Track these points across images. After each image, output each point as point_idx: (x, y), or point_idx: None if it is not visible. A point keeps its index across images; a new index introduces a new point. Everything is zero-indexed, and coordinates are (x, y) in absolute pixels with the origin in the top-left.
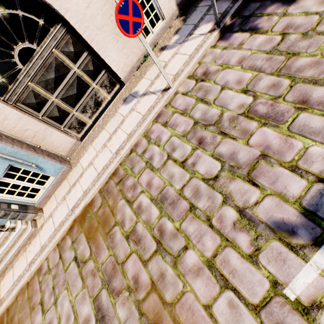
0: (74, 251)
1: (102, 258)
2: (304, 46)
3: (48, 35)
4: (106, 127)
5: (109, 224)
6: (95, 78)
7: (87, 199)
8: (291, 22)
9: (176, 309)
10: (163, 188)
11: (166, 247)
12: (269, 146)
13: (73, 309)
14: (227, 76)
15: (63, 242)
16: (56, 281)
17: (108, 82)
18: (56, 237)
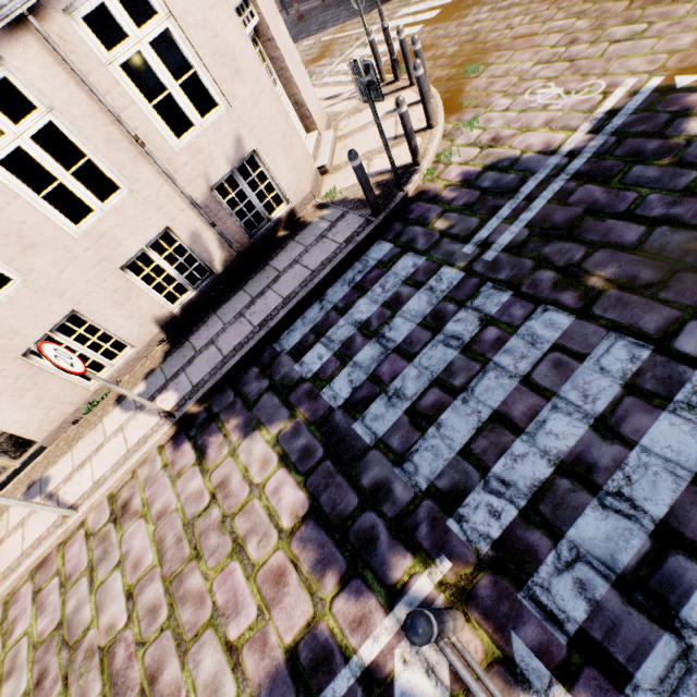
0: None
1: None
2: (212, 545)
3: None
4: None
5: None
6: None
7: None
8: (229, 476)
9: None
10: None
11: None
12: None
13: None
14: (136, 537)
15: None
16: None
17: (11, 444)
18: None
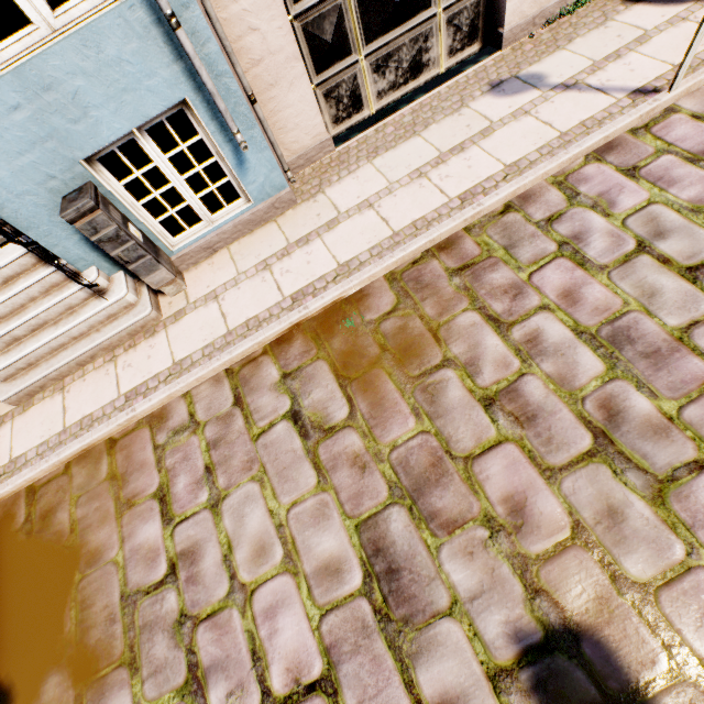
0: (289, 398)
1: (392, 434)
2: None
3: None
4: (424, 133)
5: (422, 359)
6: None
7: (354, 283)
8: None
9: (661, 600)
10: (619, 313)
11: (627, 452)
12: None
13: (280, 533)
14: None
15: (250, 369)
16: (219, 456)
17: (468, 20)
18: (234, 351)
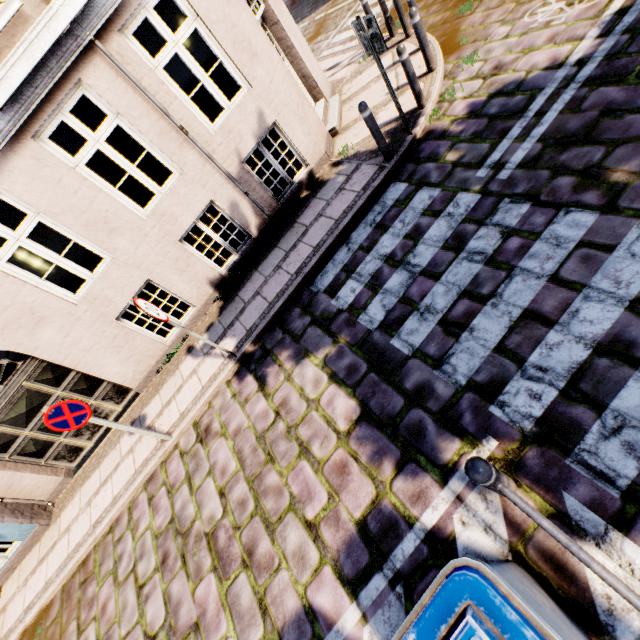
0: None
1: None
2: (282, 450)
3: (15, 371)
4: (102, 465)
5: None
6: (93, 393)
7: (44, 600)
8: (288, 396)
9: None
10: (112, 623)
11: None
12: (206, 612)
13: None
14: (220, 451)
15: None
16: None
17: (114, 392)
18: None
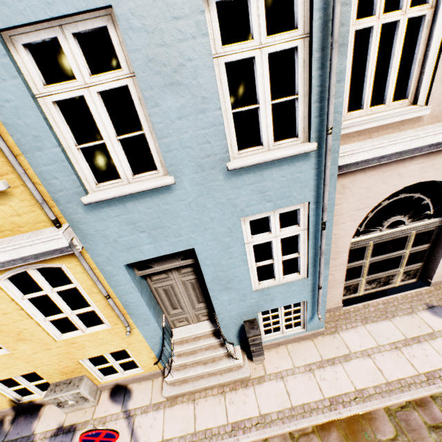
0: None
1: None
2: None
3: (423, 221)
4: (393, 320)
5: None
6: (409, 264)
7: (368, 408)
8: None
9: None
10: None
11: None
12: None
13: None
14: None
15: (305, 440)
16: None
17: (413, 273)
18: (298, 424)
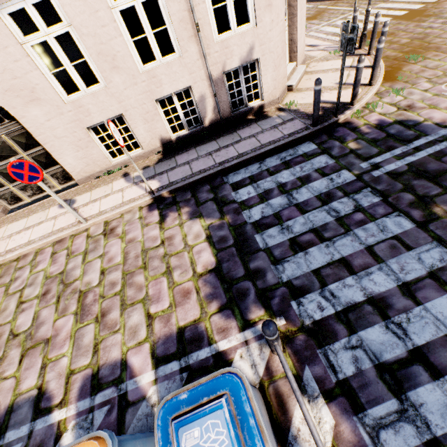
0: None
1: None
2: (154, 265)
3: (1, 124)
4: (30, 217)
5: None
6: (47, 168)
7: None
8: (175, 236)
9: None
10: None
11: None
12: (58, 335)
13: None
14: (114, 246)
15: None
16: None
17: (61, 175)
18: None
